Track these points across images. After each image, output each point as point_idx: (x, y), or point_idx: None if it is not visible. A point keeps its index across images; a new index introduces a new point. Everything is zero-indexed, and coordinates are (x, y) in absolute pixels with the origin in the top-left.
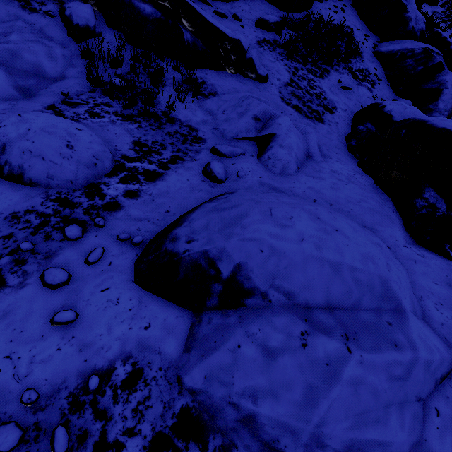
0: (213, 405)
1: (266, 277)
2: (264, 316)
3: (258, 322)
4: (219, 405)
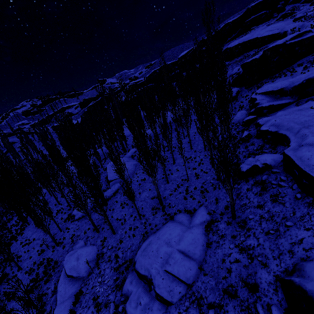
0: None
1: None
2: None
3: None
4: None
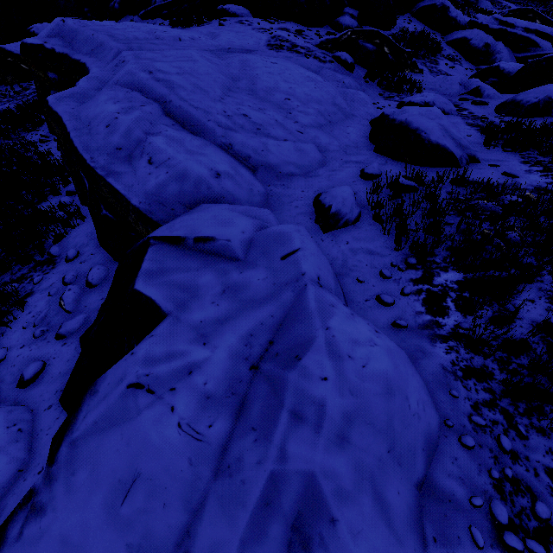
0: None
1: None
2: None
3: None
4: None
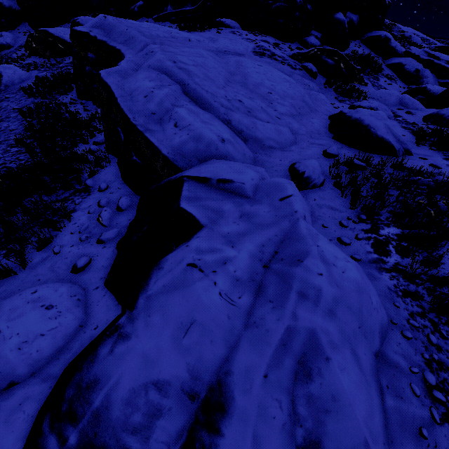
0: None
1: None
2: None
3: None
4: None
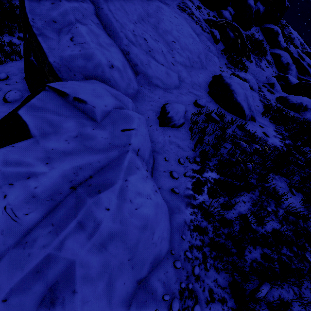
0: (310, 120)
1: (310, 106)
2: (310, 111)
3: (310, 112)
4: (310, 120)
